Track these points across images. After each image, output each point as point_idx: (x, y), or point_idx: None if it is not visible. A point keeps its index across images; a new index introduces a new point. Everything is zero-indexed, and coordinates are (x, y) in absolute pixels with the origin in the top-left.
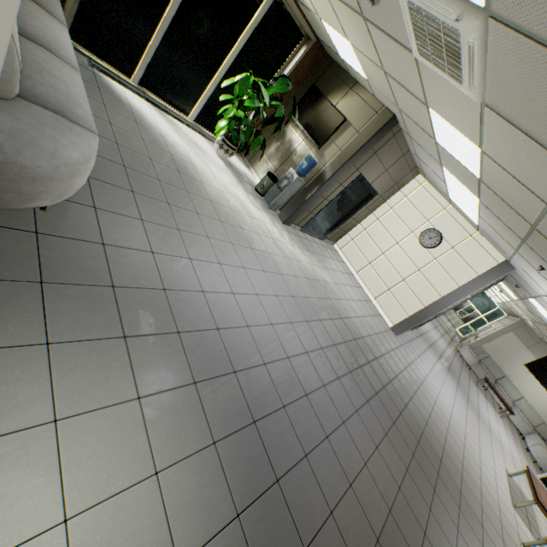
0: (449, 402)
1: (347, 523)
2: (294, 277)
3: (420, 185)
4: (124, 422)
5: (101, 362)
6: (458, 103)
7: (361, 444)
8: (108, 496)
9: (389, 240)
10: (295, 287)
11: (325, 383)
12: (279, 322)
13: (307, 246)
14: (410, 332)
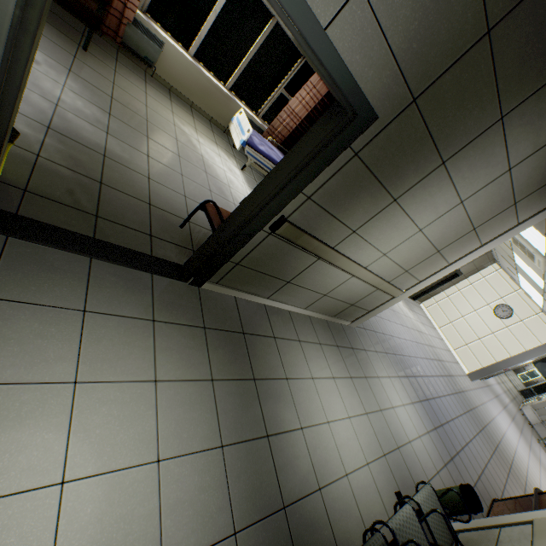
0: (514, 440)
1: (469, 456)
2: (412, 329)
3: (495, 271)
4: (399, 383)
5: (386, 361)
6: (531, 263)
7: (467, 431)
8: (407, 403)
9: (468, 307)
10: (415, 336)
11: (444, 394)
12: (417, 356)
13: (409, 306)
14: (480, 381)
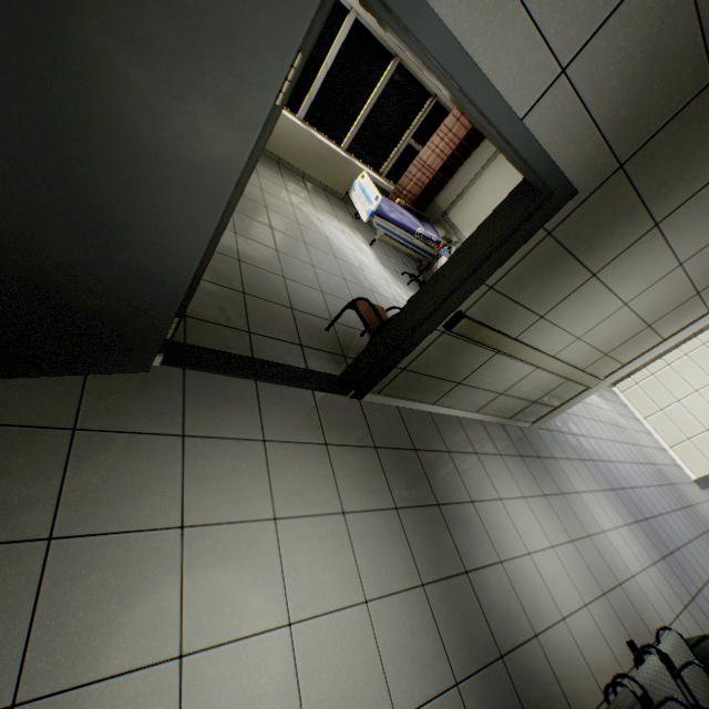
0: None
1: None
2: (609, 424)
3: None
4: (605, 499)
5: (583, 470)
6: None
7: (707, 560)
8: (619, 525)
9: (684, 387)
10: (614, 433)
11: (666, 511)
12: (622, 461)
13: (599, 393)
14: None
